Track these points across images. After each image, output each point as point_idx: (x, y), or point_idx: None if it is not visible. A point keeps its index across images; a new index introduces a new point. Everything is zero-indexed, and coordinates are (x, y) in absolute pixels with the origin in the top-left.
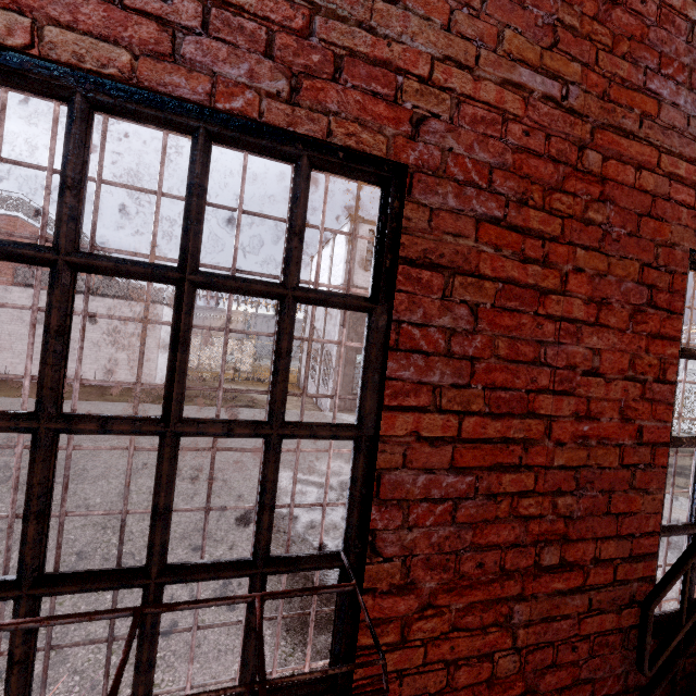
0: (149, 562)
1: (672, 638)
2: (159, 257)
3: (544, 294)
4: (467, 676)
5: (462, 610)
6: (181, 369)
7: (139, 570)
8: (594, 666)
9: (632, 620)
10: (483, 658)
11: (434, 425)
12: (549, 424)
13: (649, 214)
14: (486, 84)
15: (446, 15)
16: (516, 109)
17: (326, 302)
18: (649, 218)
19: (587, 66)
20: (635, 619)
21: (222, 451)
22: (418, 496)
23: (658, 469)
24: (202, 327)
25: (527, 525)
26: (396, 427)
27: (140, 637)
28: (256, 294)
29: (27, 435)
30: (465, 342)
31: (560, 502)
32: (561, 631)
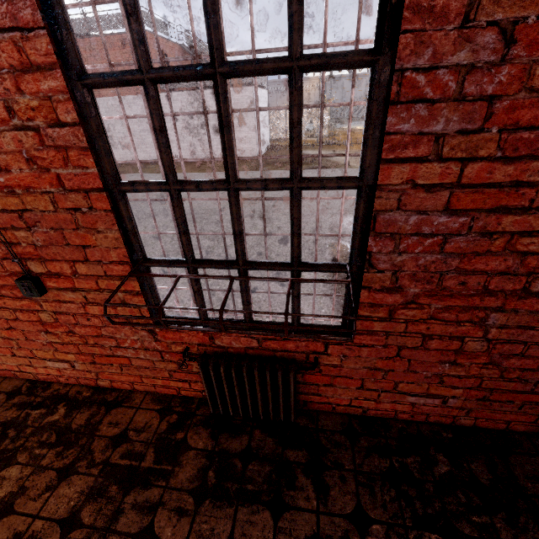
0: (237, 258)
1: None
2: (201, 56)
3: None
4: (438, 345)
5: (440, 309)
6: (229, 146)
7: (234, 262)
8: None
9: None
10: (454, 338)
11: (432, 174)
12: None
13: None
14: None
15: None
16: None
17: (328, 66)
18: None
19: None
20: None
21: (304, 203)
22: (409, 231)
23: None
24: (241, 111)
25: (523, 260)
26: (393, 177)
27: (241, 291)
28: (268, 73)
29: (195, 195)
30: (485, 78)
31: None
32: (537, 337)
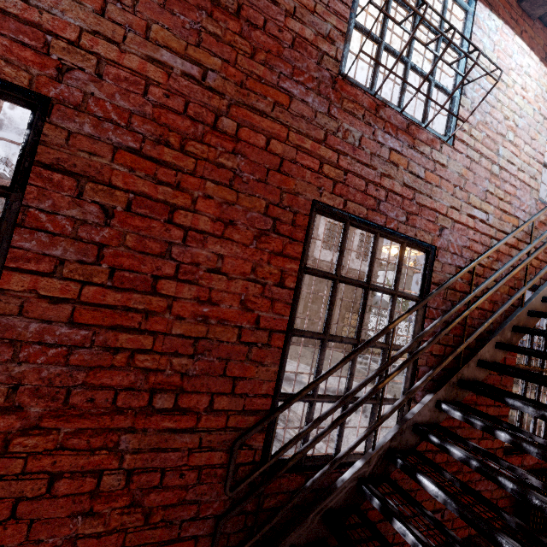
0: None
1: (257, 470)
2: None
3: (175, 209)
4: (69, 487)
5: (70, 434)
6: None
7: None
8: (202, 491)
9: (242, 459)
10: (88, 474)
11: (56, 288)
12: (172, 303)
13: (278, 170)
14: (133, 57)
15: (100, 5)
16: (159, 78)
17: None
18: (277, 172)
19: (228, 63)
20: (245, 458)
21: None
22: (33, 339)
23: (275, 349)
24: None
25: (144, 375)
26: (16, 284)
27: None
28: None
29: None
30: (95, 231)
31: (178, 362)
32: (171, 460)
